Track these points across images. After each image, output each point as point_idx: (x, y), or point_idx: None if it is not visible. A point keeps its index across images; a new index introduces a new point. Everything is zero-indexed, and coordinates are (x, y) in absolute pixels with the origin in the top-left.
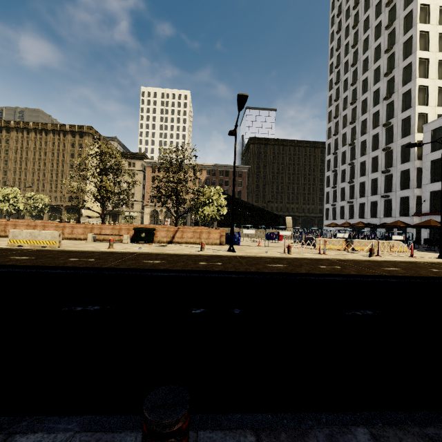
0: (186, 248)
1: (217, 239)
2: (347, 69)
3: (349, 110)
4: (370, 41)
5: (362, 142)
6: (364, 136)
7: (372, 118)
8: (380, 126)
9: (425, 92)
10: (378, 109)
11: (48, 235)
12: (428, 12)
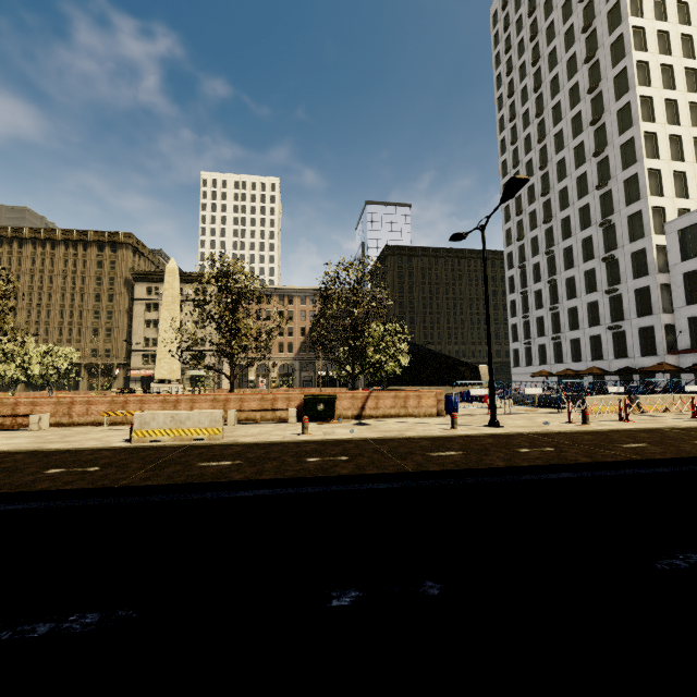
0: (410, 425)
1: (432, 407)
2: (528, 147)
3: (539, 203)
4: (563, 109)
5: (565, 249)
6: (569, 240)
7: (579, 215)
8: (592, 225)
9: (656, 178)
10: (587, 202)
11: (204, 418)
12: (647, 71)
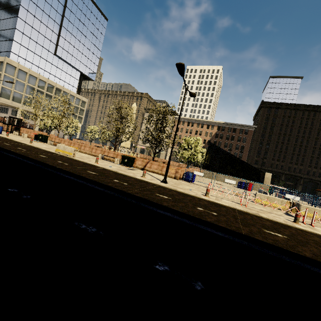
0: (142, 173)
1: (173, 173)
2: None
3: None
4: None
5: None
6: None
7: None
8: None
9: None
10: None
11: (70, 149)
12: None
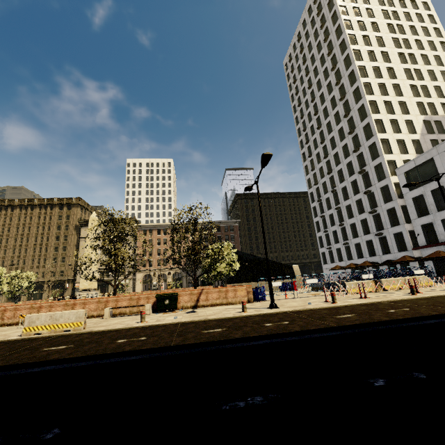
0: (221, 310)
1: (244, 296)
2: (313, 131)
3: (324, 163)
4: (329, 110)
5: (342, 188)
6: (343, 183)
7: (346, 168)
8: (355, 173)
9: (387, 144)
10: (350, 160)
11: (72, 316)
12: (370, 87)
